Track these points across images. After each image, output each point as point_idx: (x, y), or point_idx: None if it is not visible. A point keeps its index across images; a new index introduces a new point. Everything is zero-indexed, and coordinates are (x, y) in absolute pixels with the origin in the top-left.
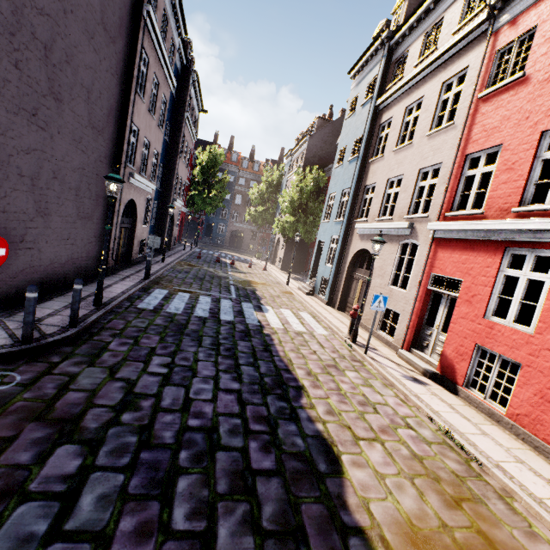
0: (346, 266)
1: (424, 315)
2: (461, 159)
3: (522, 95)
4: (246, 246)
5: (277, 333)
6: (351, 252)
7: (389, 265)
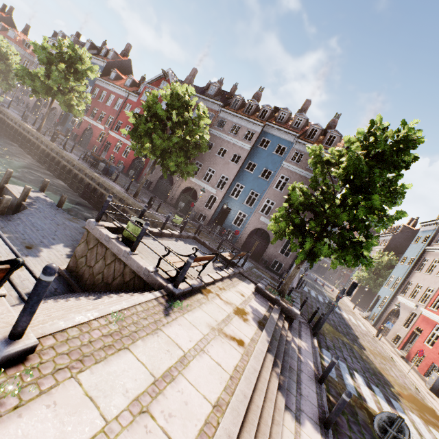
0: (388, 312)
1: (409, 340)
2: (438, 291)
3: None
4: (327, 275)
5: (346, 318)
6: (392, 307)
7: (404, 318)
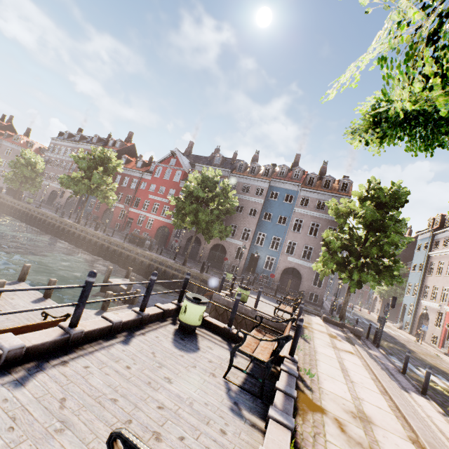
0: (418, 317)
1: (445, 337)
2: None
3: None
4: None
5: (387, 331)
6: (419, 311)
7: (434, 318)
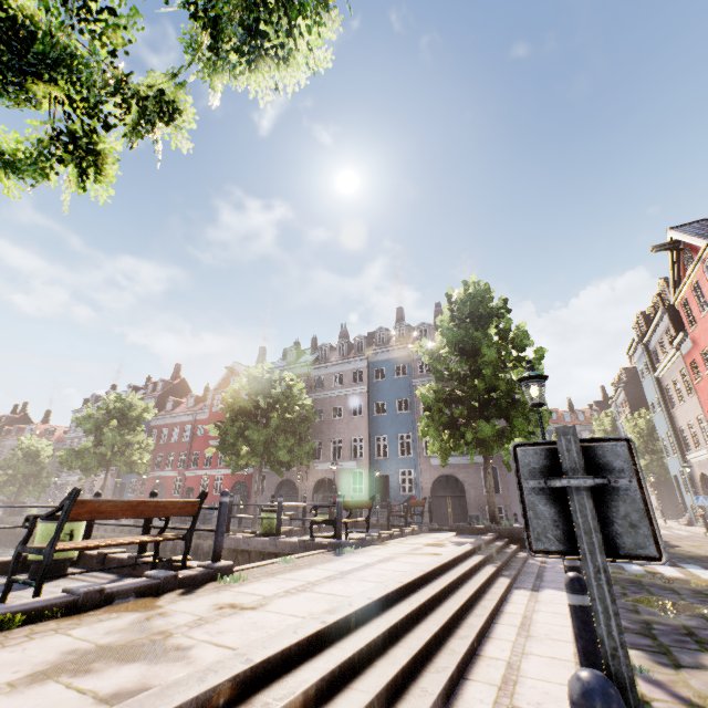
0: (700, 490)
1: None
2: (706, 412)
3: (706, 386)
4: None
5: None
6: (696, 477)
7: None
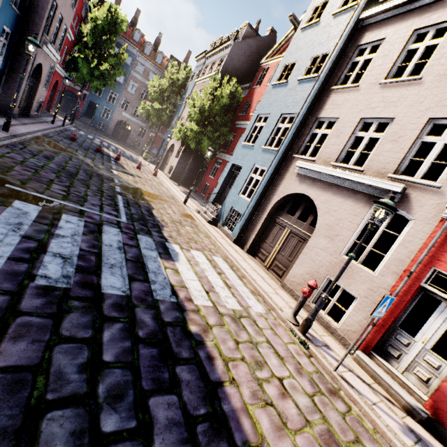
0: (270, 206)
1: (399, 315)
2: None
3: None
4: (131, 141)
5: (210, 329)
6: (280, 191)
7: (348, 228)
